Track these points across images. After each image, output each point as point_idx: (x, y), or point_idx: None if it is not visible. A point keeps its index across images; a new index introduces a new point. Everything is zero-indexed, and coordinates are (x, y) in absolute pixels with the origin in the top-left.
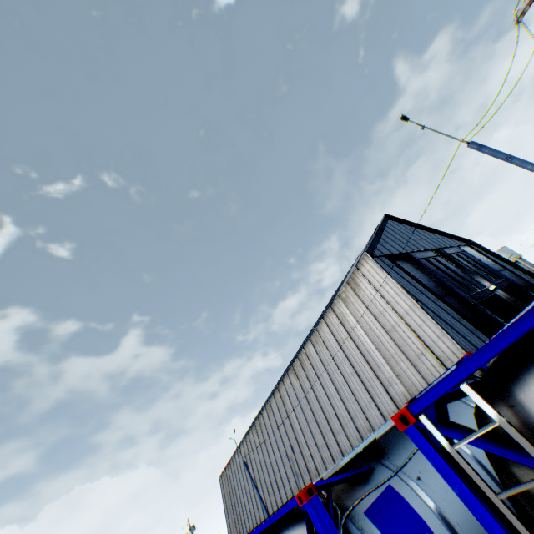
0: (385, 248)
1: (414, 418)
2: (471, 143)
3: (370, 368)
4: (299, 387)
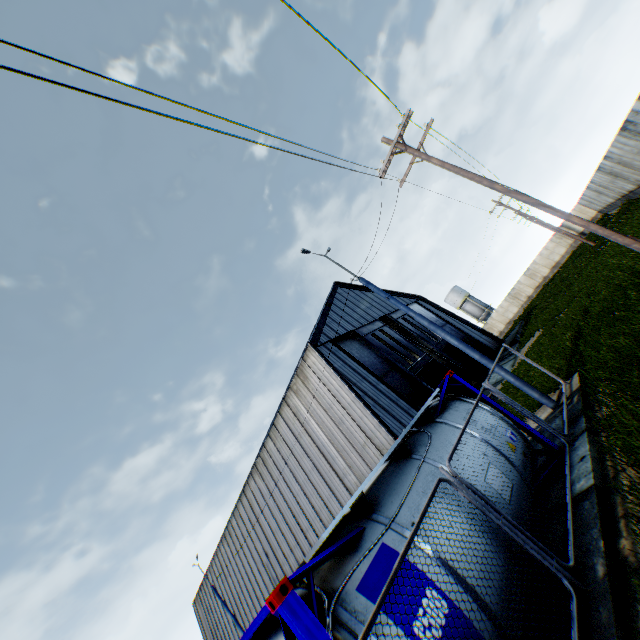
0: (331, 329)
1: None
2: (361, 280)
3: (327, 461)
4: (266, 487)
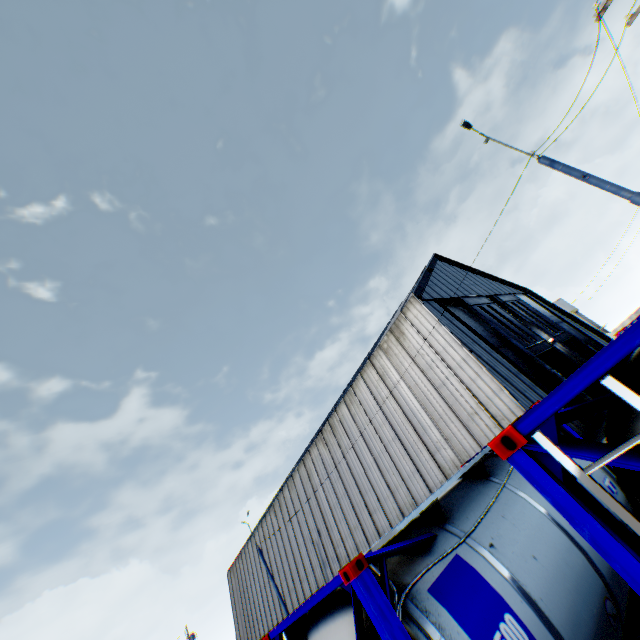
0: (434, 291)
1: (524, 439)
2: (542, 158)
3: (415, 431)
4: (330, 458)
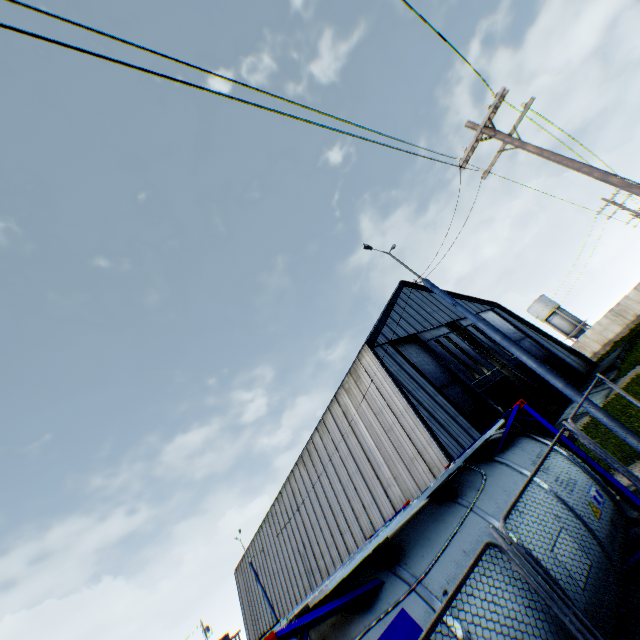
0: (391, 330)
1: None
2: (426, 282)
3: (372, 467)
4: (309, 480)
